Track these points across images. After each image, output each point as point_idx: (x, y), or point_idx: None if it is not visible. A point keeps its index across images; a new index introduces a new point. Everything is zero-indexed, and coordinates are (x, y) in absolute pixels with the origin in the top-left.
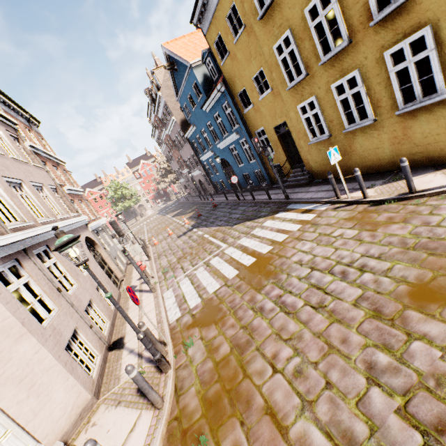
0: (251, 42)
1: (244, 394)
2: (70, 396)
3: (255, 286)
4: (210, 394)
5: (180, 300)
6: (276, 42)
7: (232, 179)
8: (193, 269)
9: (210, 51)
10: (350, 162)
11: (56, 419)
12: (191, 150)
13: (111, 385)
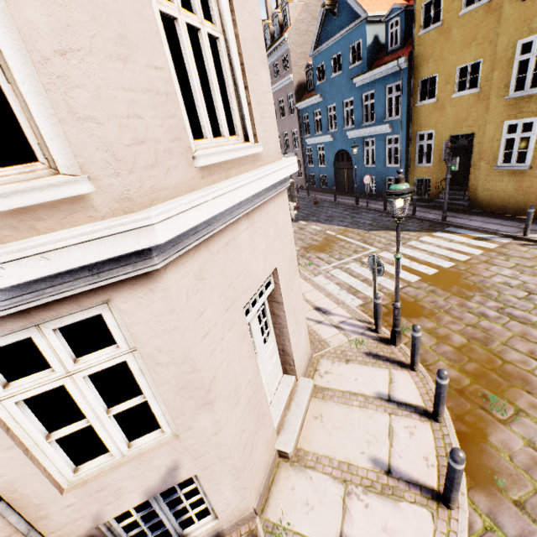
0: (486, 22)
1: (515, 374)
2: (305, 342)
3: (457, 294)
4: (468, 369)
5: (348, 289)
6: (525, 37)
7: (365, 178)
8: (341, 262)
9: (406, 9)
10: (536, 203)
11: (301, 358)
12: (296, 125)
13: (318, 346)
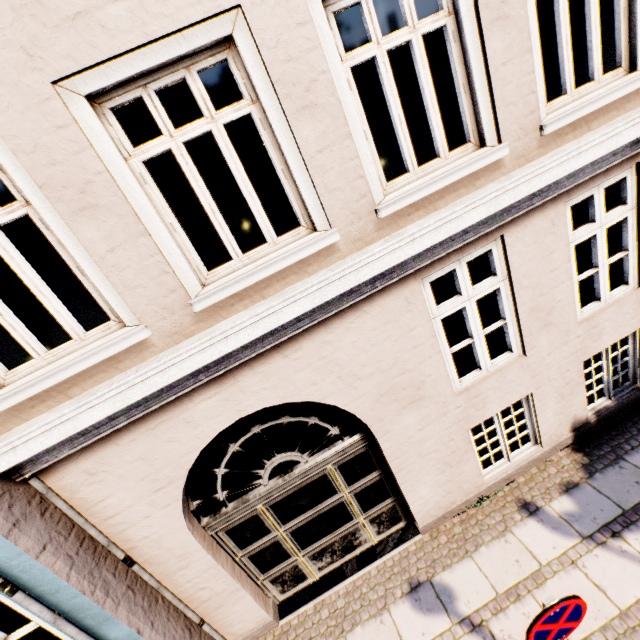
0: None
1: None
2: None
3: None
4: None
5: None
6: None
7: None
8: None
9: None
10: None
11: None
12: None
13: None
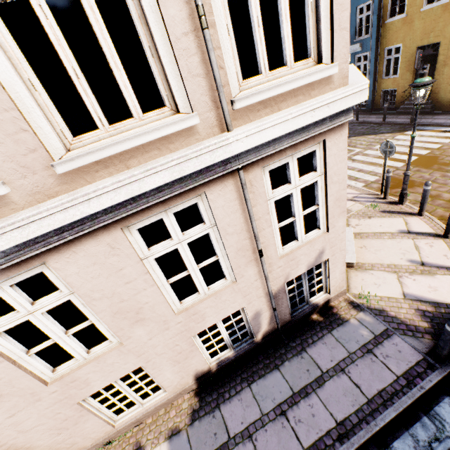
0: None
1: None
2: None
3: (438, 170)
4: None
5: (349, 178)
6: None
7: None
8: None
9: None
10: None
11: None
12: None
13: None
